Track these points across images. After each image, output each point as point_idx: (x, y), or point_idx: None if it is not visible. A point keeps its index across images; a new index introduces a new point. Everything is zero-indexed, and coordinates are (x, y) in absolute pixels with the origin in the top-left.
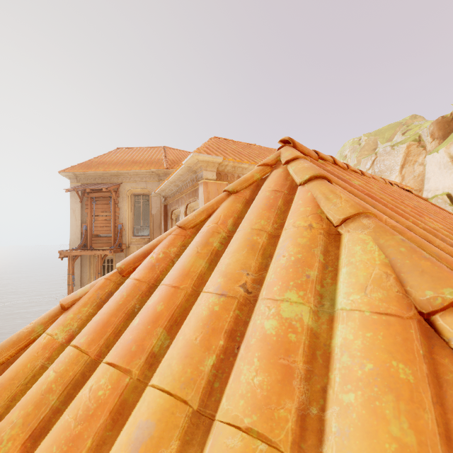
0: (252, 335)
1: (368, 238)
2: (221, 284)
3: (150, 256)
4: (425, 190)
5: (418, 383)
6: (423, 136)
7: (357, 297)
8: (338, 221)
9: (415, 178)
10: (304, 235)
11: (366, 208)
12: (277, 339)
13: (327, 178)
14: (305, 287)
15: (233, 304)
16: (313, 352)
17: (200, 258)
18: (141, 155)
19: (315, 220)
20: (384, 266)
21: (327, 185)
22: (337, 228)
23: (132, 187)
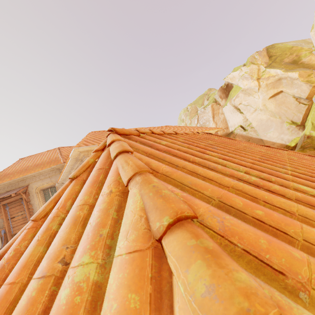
0: (52, 311)
1: (137, 191)
2: (44, 267)
3: (3, 258)
4: (229, 127)
5: (142, 307)
6: (217, 98)
7: (122, 243)
8: (126, 183)
9: (222, 122)
10: (105, 200)
11: (141, 168)
12: (65, 307)
13: (128, 151)
14: (97, 246)
15: (49, 283)
16: (95, 304)
17: (39, 245)
18: (40, 159)
19: (114, 186)
20: (141, 210)
21: (125, 157)
22: (128, 187)
23: (39, 184)
